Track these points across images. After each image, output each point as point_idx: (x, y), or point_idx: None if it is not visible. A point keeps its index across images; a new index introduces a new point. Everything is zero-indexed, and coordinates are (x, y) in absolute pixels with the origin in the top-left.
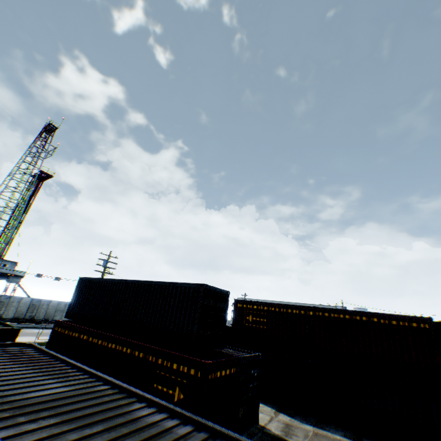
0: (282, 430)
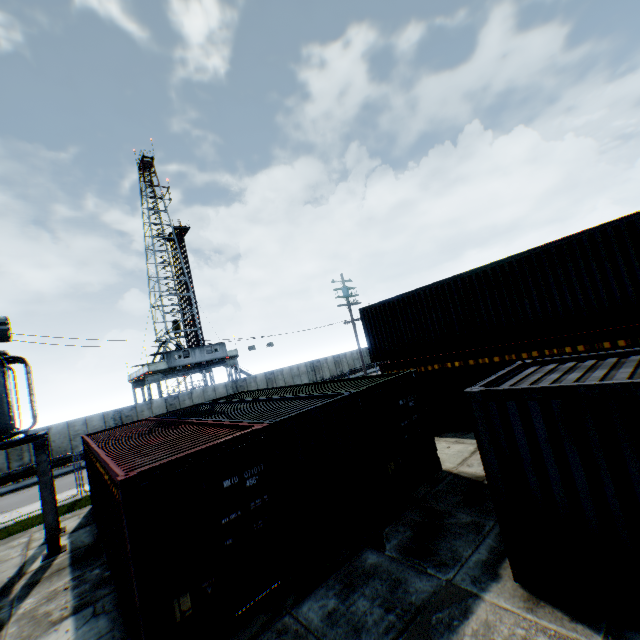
0: None
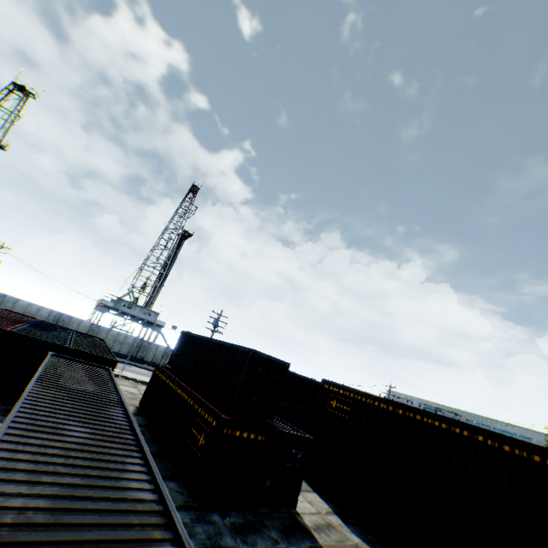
0: (315, 524)
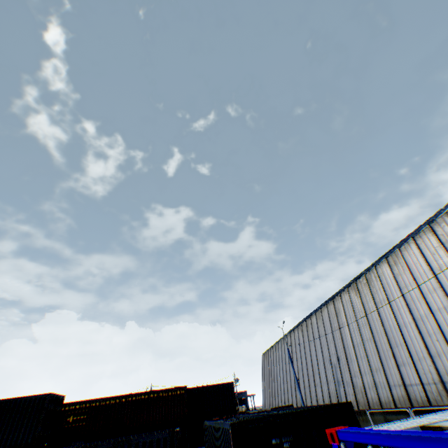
0: None
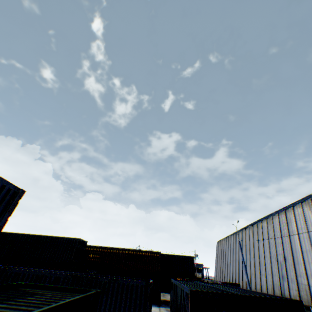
0: None
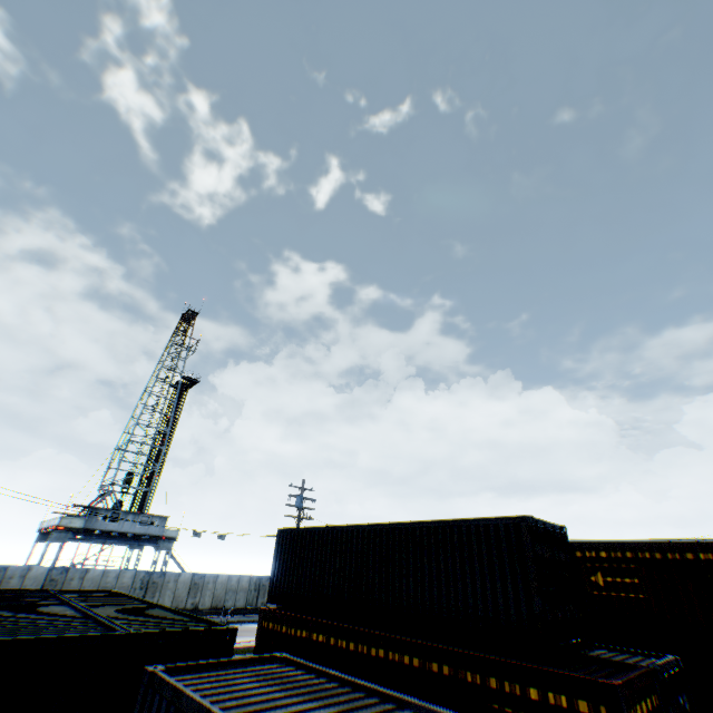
0: None
